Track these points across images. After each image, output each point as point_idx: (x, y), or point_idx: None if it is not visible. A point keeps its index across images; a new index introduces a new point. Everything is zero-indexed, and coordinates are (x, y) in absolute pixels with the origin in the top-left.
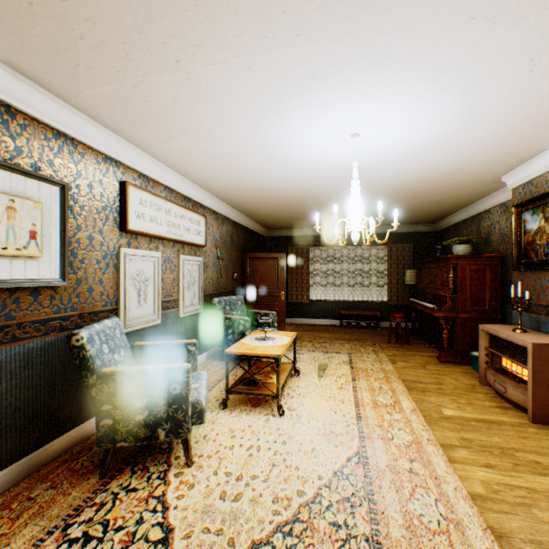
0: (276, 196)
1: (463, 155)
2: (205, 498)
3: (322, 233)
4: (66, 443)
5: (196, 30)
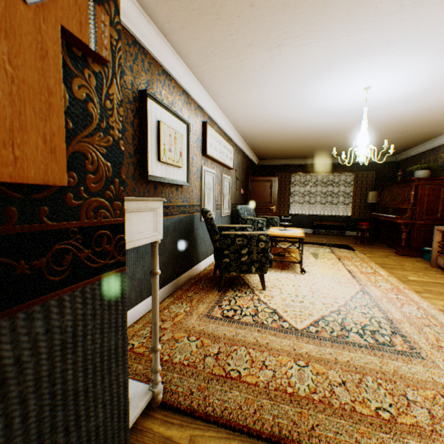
0: (283, 133)
1: (440, 101)
2: (283, 301)
3: (301, 163)
4: (185, 278)
5: (303, 29)
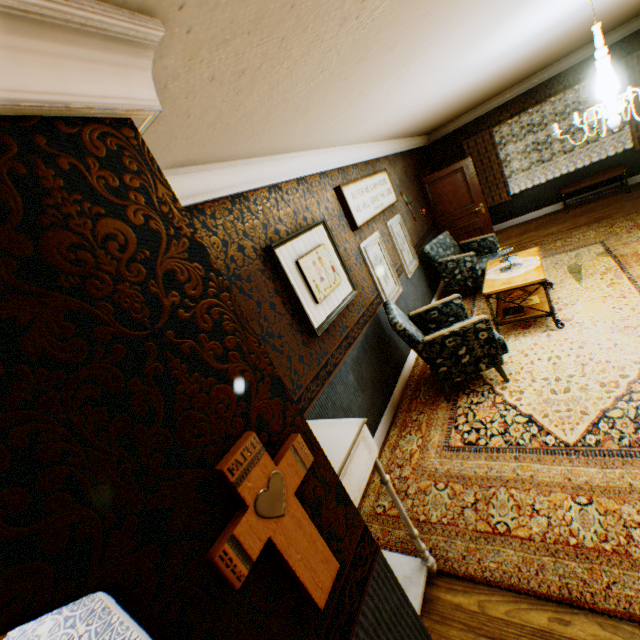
0: (453, 101)
1: None
2: (538, 396)
3: (504, 101)
4: (398, 391)
5: (431, 37)
